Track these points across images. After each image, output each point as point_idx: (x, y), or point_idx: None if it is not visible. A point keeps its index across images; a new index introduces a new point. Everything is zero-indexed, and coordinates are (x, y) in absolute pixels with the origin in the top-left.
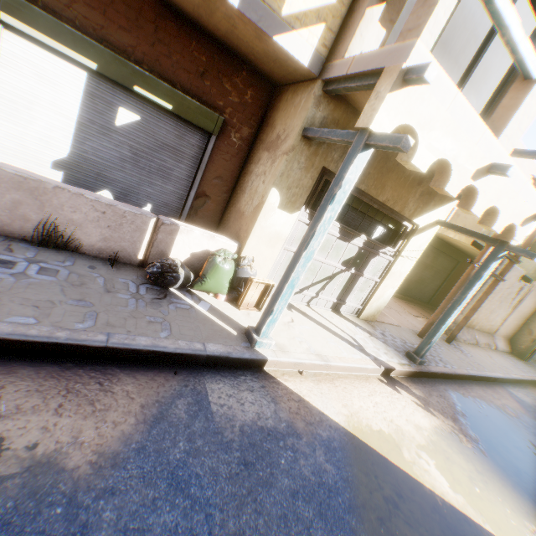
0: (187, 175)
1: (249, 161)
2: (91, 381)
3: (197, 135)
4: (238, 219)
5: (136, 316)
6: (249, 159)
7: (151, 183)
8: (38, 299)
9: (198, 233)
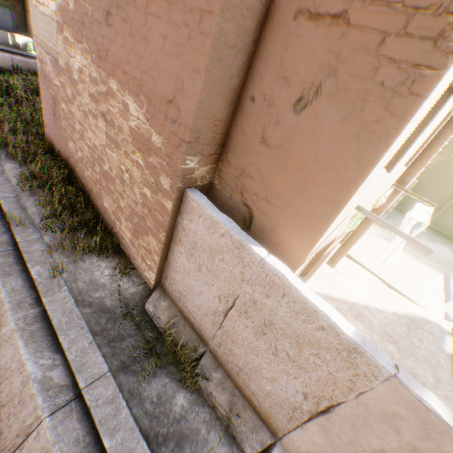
0: (12, 23)
1: (27, 17)
2: (15, 55)
3: (9, 11)
4: (31, 34)
5: (17, 51)
6: (27, 16)
7: (4, 27)
8: (0, 47)
9: (22, 38)
